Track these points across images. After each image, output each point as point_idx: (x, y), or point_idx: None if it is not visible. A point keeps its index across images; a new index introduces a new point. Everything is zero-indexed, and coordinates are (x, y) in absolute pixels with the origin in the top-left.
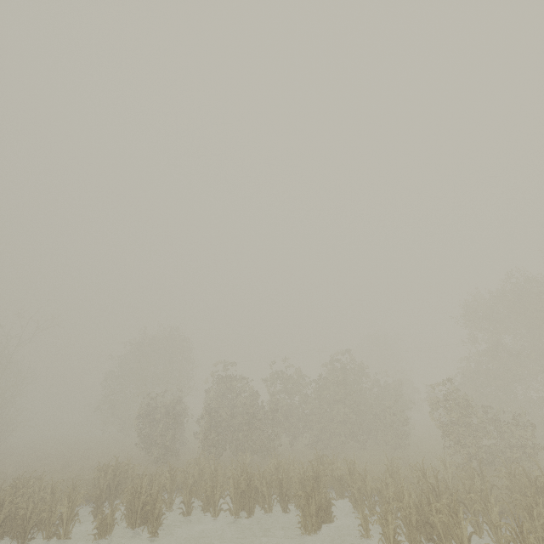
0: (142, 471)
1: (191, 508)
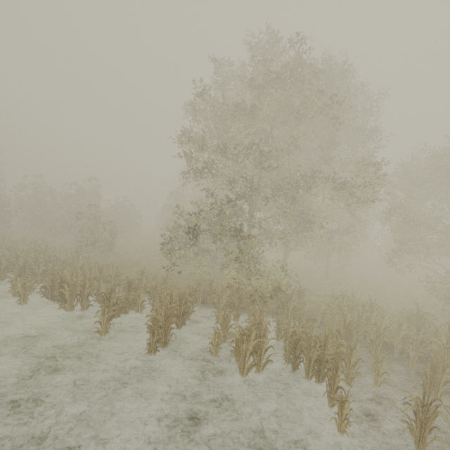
0: None
1: None
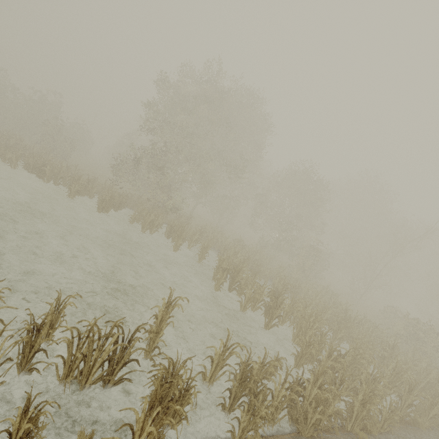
0: None
1: None
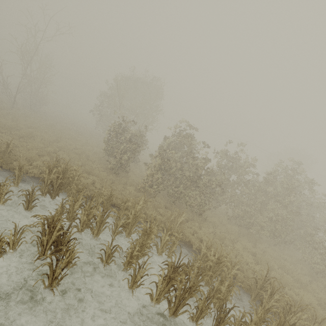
0: (97, 172)
1: (111, 260)
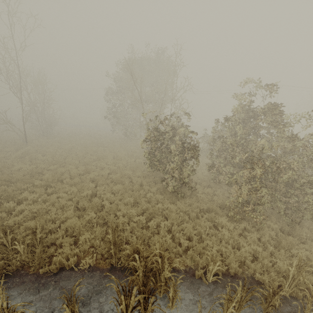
0: (160, 206)
1: None
